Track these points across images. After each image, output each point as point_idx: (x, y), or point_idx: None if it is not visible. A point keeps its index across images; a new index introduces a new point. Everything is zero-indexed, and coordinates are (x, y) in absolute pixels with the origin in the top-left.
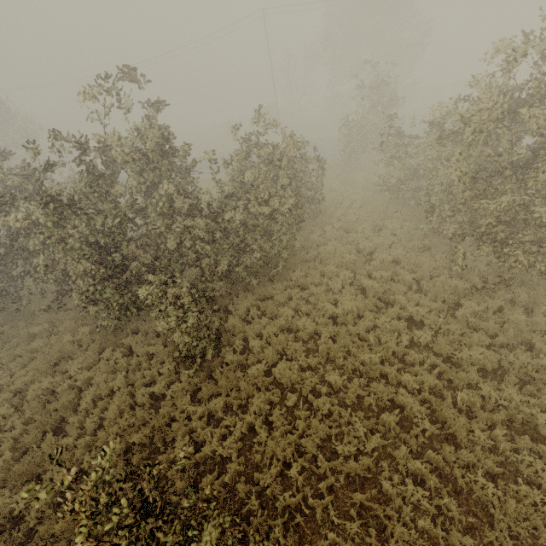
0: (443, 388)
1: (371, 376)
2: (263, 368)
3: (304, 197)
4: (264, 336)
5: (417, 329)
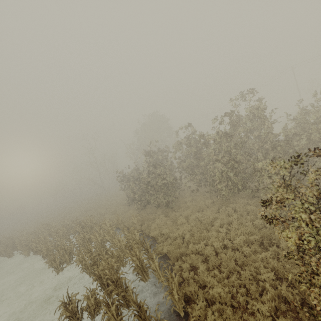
0: None
1: None
2: None
3: None
4: None
5: None
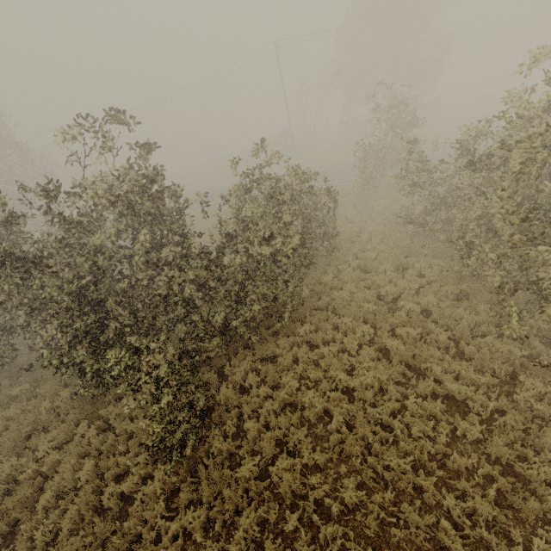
0: (506, 520)
1: (400, 488)
2: (255, 468)
3: (315, 233)
4: (262, 416)
5: (460, 413)
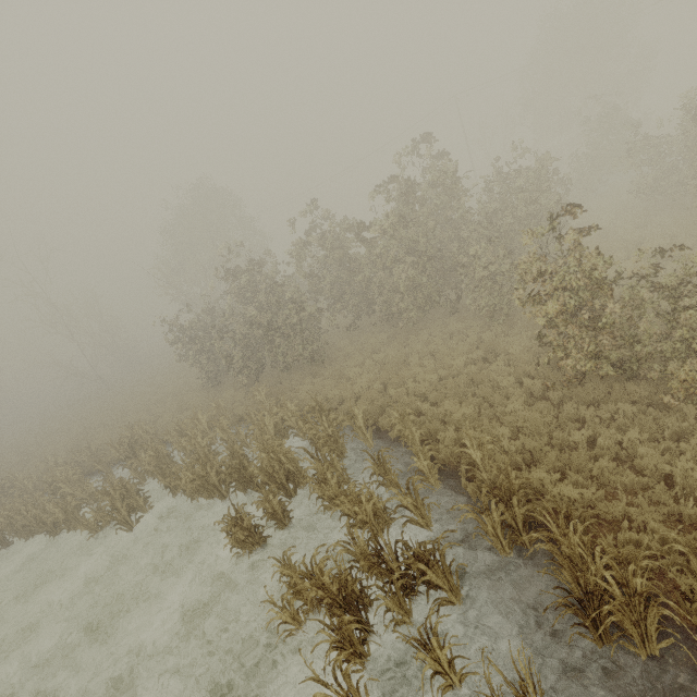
0: None
1: None
2: None
3: None
4: None
5: None
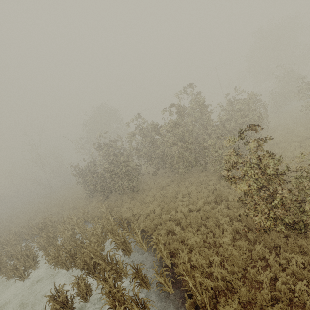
0: None
1: None
2: None
3: None
4: None
5: None
